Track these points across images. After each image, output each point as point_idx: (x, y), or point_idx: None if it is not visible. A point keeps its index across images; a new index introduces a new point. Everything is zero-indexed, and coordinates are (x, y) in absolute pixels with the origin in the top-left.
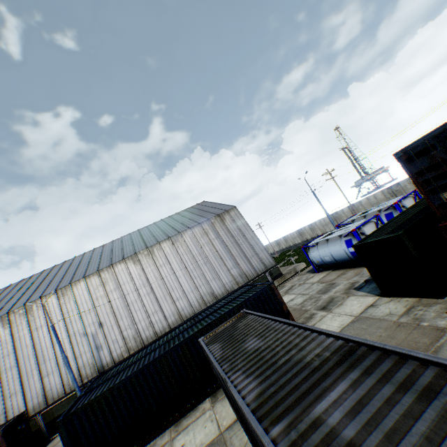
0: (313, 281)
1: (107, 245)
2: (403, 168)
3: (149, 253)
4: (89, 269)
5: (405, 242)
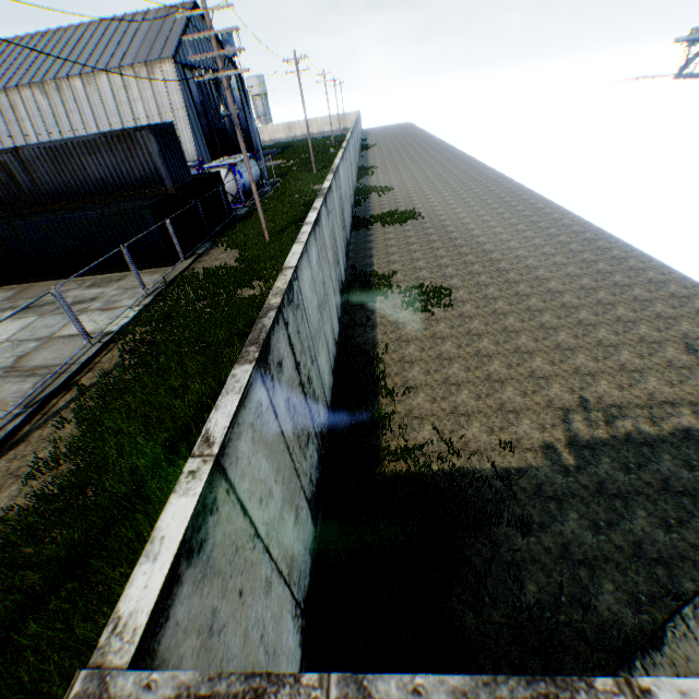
0: None
1: (49, 37)
2: None
3: (58, 90)
4: (5, 79)
5: None
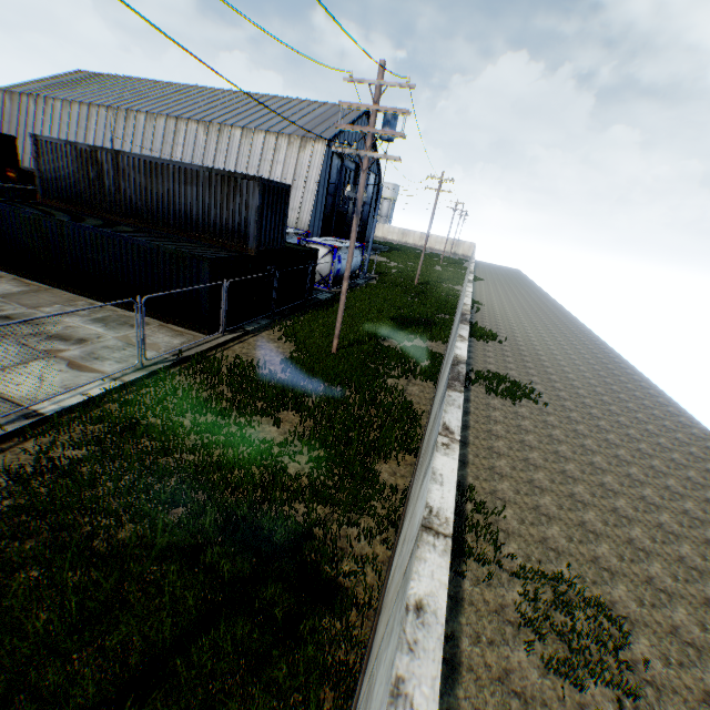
0: None
1: (237, 95)
2: None
3: (218, 132)
4: (182, 110)
5: None
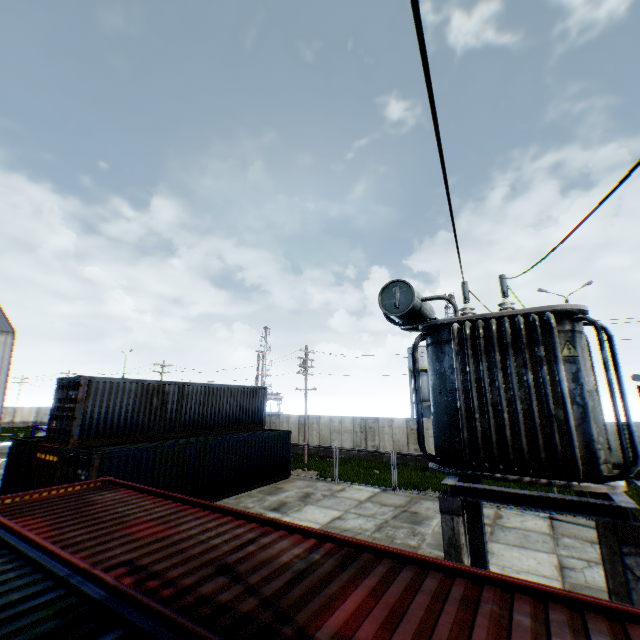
0: (3, 472)
1: None
2: (56, 391)
3: None
4: None
5: (33, 449)
